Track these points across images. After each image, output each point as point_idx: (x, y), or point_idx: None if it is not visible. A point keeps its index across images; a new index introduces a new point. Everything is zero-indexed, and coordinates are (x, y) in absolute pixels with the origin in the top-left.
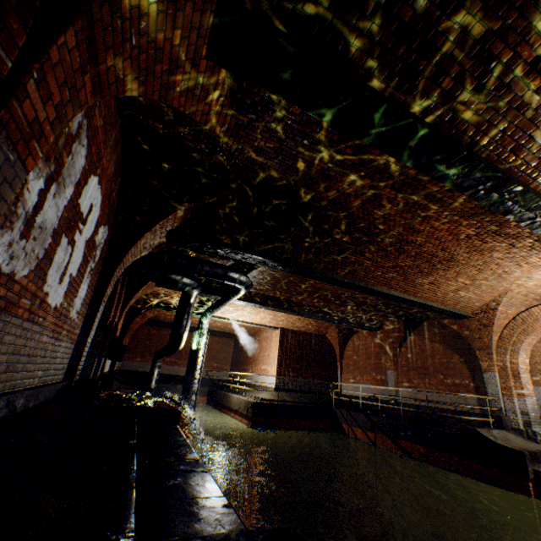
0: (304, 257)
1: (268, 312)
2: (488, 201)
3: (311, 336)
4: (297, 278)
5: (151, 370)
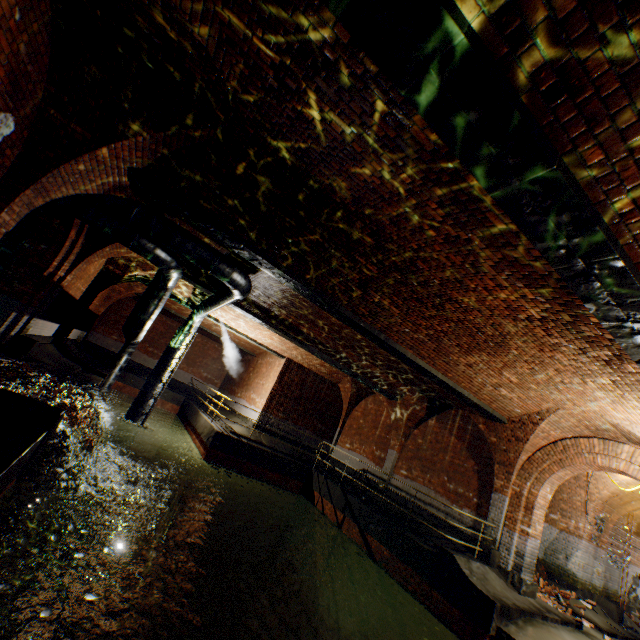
0: (314, 274)
1: (275, 334)
2: (567, 270)
3: (320, 380)
4: (308, 301)
5: (119, 354)
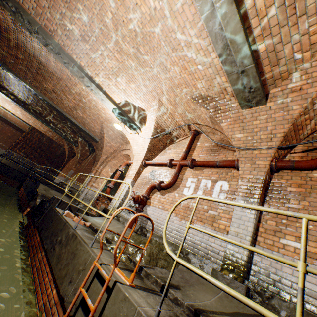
0: None
1: (15, 104)
2: None
3: (53, 142)
4: None
5: None
